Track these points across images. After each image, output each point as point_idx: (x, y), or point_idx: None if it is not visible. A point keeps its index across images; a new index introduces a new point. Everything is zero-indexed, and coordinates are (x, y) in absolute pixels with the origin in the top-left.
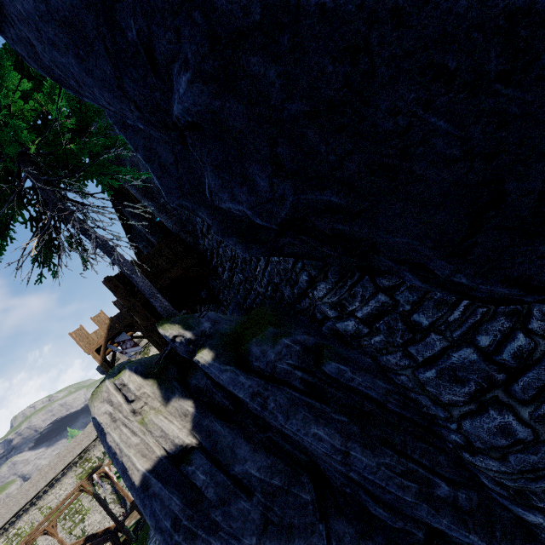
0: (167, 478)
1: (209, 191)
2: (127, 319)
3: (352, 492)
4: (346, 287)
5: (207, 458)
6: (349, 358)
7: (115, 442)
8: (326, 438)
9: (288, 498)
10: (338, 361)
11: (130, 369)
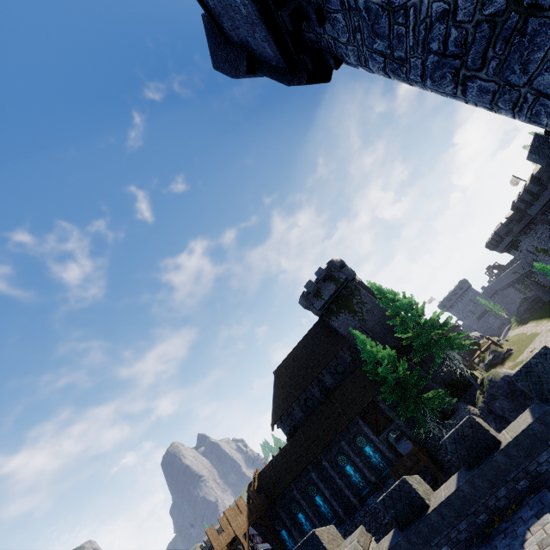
0: None
1: None
2: (258, 511)
3: None
4: None
5: None
6: None
7: None
8: None
9: None
10: None
11: None
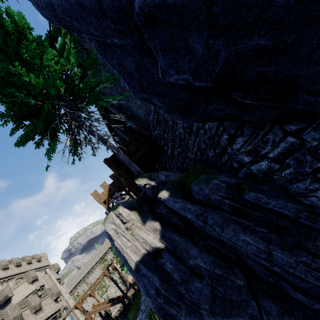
0: (149, 265)
1: (161, 72)
2: (117, 185)
3: (274, 281)
4: (259, 136)
5: (171, 255)
6: (263, 189)
7: (119, 245)
8: (252, 242)
9: (227, 282)
10: (255, 191)
11: (122, 205)
